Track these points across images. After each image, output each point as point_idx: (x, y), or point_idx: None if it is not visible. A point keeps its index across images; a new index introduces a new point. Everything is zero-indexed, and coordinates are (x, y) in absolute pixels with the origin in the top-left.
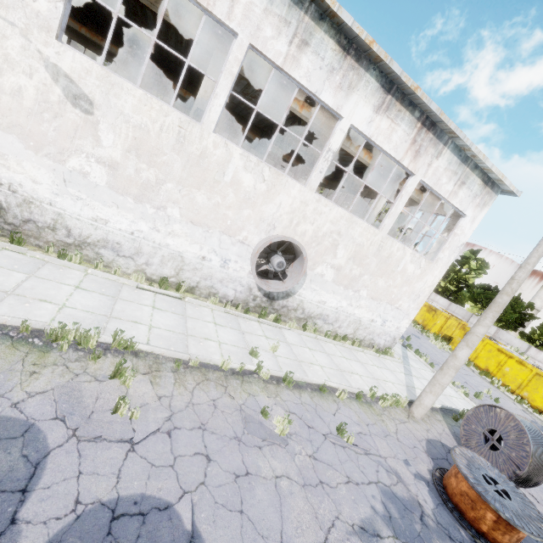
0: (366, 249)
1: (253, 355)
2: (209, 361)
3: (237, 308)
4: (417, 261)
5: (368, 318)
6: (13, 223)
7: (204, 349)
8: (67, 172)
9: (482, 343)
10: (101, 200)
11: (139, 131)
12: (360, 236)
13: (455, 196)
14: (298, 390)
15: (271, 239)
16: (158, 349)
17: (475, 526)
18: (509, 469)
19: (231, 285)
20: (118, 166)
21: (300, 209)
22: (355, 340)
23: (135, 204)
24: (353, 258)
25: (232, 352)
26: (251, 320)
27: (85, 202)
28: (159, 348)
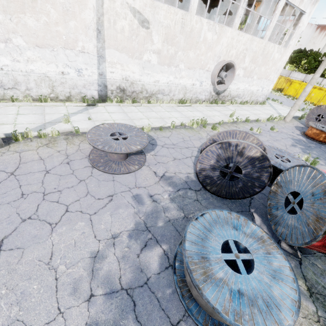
0: (257, 53)
1: (231, 117)
2: (224, 121)
3: (207, 103)
4: (279, 51)
5: (256, 89)
6: (128, 95)
7: (217, 119)
8: (143, 63)
9: (300, 85)
10: (156, 72)
11: (167, 29)
12: (255, 47)
13: (302, 3)
14: (251, 123)
15: (222, 64)
16: (211, 121)
17: (318, 140)
18: (325, 125)
19: (203, 93)
20: (160, 52)
21: (230, 43)
22: (251, 102)
23: (167, 68)
24: (251, 60)
25: (224, 118)
26: (214, 106)
27: (150, 75)
28: (211, 121)
